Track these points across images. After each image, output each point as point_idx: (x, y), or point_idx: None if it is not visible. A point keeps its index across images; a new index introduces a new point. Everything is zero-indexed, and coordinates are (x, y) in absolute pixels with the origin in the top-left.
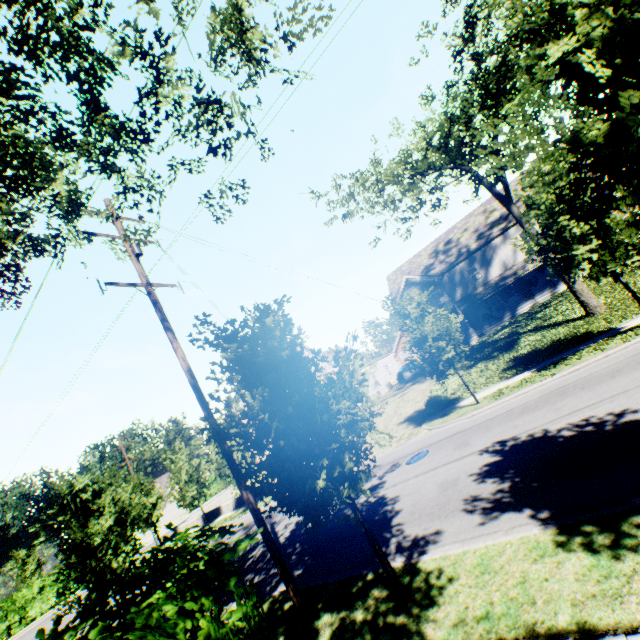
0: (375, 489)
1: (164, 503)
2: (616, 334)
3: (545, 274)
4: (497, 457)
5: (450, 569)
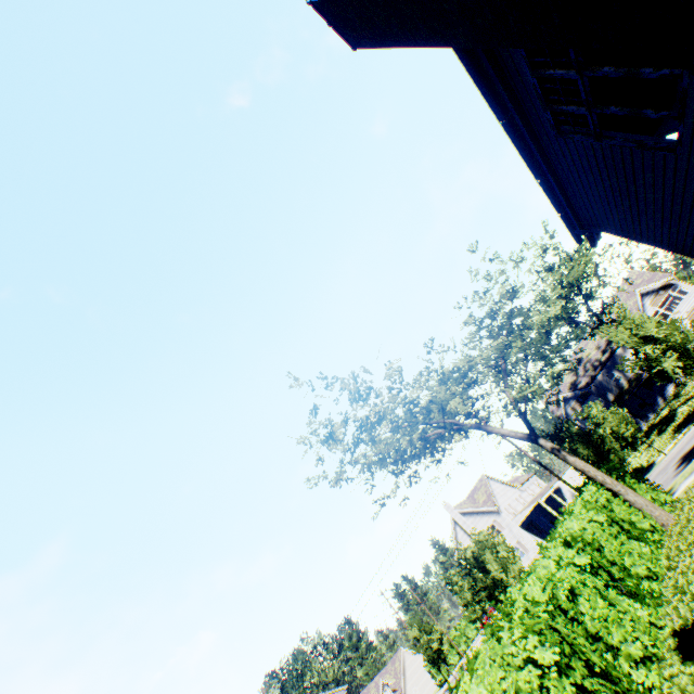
0: None
1: (403, 692)
2: None
3: None
4: (680, 461)
5: (673, 484)
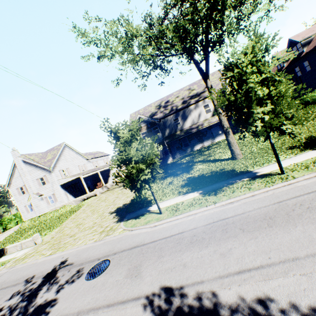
0: (39, 315)
1: None
2: (255, 177)
3: (211, 131)
4: None
5: None
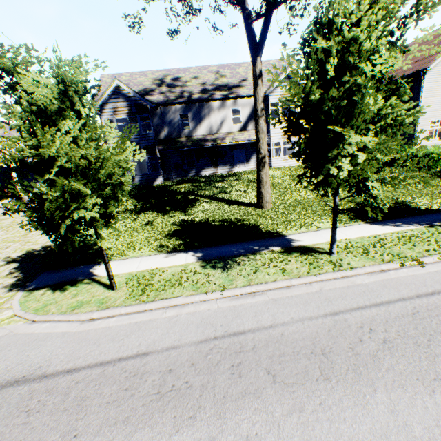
0: None
1: None
2: (291, 248)
3: (233, 153)
4: None
5: None
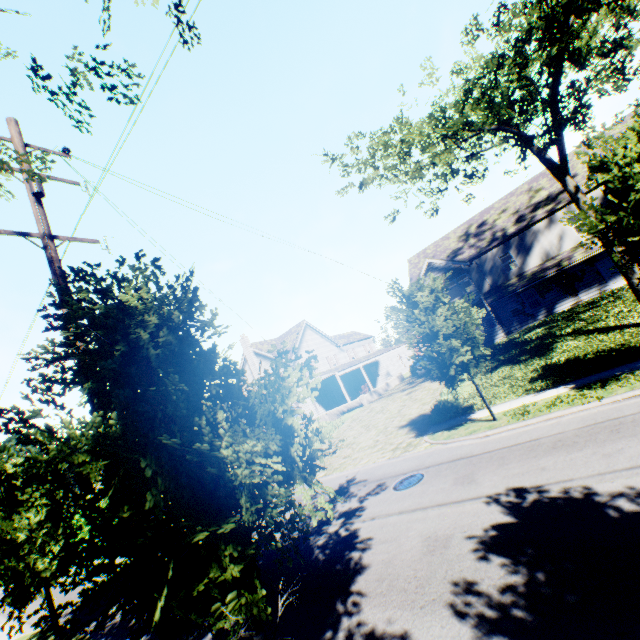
0: (350, 517)
1: None
2: None
3: (595, 268)
4: (511, 517)
5: None
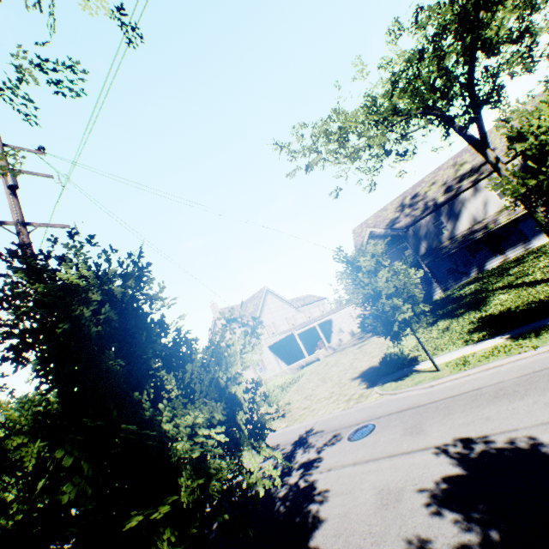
0: (309, 468)
1: None
2: None
3: (519, 228)
4: (460, 469)
5: None
